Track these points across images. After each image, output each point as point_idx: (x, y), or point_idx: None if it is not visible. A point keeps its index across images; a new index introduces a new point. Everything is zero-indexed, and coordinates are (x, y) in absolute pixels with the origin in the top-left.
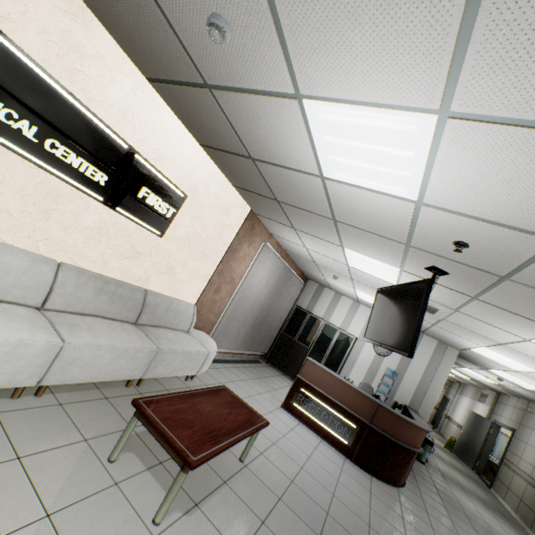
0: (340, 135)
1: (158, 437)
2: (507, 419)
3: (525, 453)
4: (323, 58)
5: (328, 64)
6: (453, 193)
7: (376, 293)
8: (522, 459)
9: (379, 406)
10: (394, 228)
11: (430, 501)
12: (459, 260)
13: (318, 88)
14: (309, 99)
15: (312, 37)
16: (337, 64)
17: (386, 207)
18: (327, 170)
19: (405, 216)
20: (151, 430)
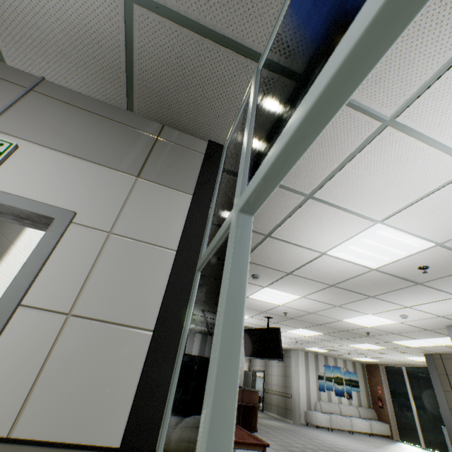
0: (270, 293)
1: (248, 448)
2: (259, 366)
3: (273, 380)
4: (282, 286)
5: (282, 287)
6: (293, 305)
7: (244, 331)
8: (273, 384)
9: (243, 390)
10: (263, 308)
11: (266, 429)
12: (281, 315)
13: (274, 288)
14: (268, 287)
15: (283, 284)
16: (285, 287)
17: (267, 304)
18: (253, 296)
19: (272, 307)
20: (244, 448)
